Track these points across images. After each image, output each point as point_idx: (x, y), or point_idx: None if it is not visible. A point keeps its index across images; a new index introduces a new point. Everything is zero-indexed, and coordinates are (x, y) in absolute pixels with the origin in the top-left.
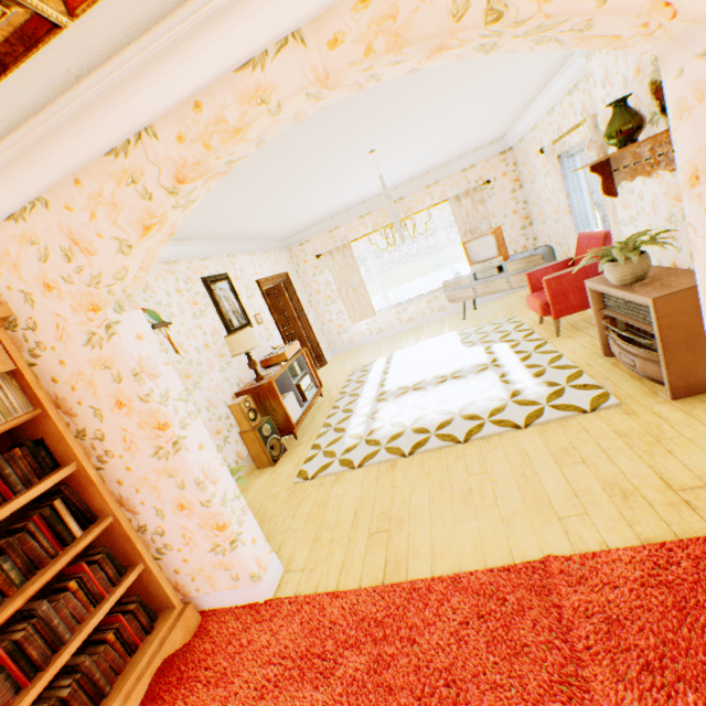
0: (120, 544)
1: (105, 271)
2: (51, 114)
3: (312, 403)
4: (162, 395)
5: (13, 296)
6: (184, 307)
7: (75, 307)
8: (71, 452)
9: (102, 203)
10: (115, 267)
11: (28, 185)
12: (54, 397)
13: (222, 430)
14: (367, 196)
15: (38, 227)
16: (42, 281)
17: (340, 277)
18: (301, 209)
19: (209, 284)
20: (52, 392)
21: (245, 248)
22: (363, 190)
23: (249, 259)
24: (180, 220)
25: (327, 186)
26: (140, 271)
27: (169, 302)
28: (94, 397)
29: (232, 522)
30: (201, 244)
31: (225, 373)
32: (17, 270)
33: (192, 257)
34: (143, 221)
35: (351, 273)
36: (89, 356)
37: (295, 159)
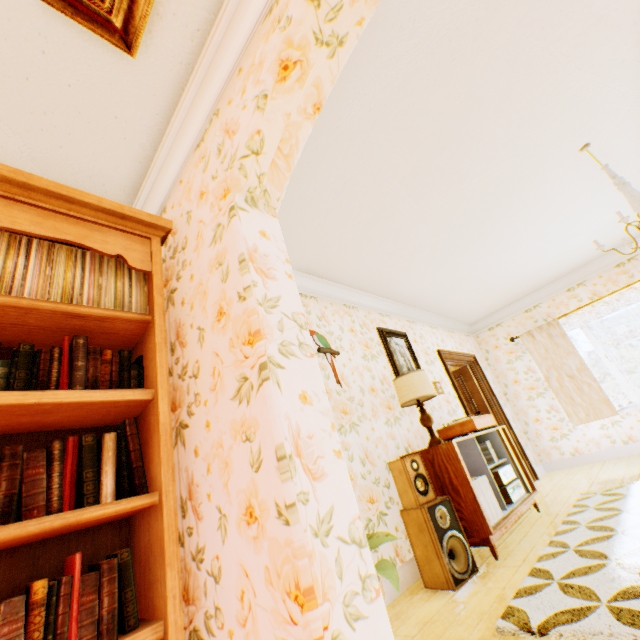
0: (153, 561)
1: (240, 144)
2: (227, 1)
3: (520, 509)
4: (267, 298)
5: (182, 221)
6: (355, 345)
7: (213, 203)
8: (155, 375)
9: (252, 73)
10: (249, 132)
11: (209, 100)
12: (178, 325)
13: (376, 499)
14: (576, 260)
15: (209, 141)
16: (200, 193)
17: (545, 361)
18: (488, 265)
19: (383, 333)
20: (178, 319)
21: (425, 319)
22: (570, 243)
23: (430, 330)
24: (326, 79)
25: (520, 223)
26: (279, 158)
27: (340, 336)
28: (203, 313)
29: (329, 594)
30: (380, 300)
31: (390, 428)
32: (189, 194)
33: (370, 308)
34: (280, 55)
35: (562, 354)
36: (210, 258)
37: (479, 150)
